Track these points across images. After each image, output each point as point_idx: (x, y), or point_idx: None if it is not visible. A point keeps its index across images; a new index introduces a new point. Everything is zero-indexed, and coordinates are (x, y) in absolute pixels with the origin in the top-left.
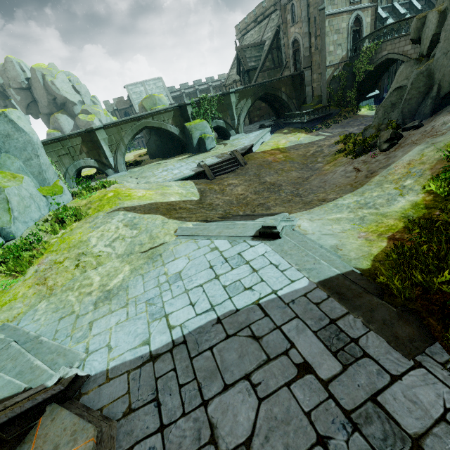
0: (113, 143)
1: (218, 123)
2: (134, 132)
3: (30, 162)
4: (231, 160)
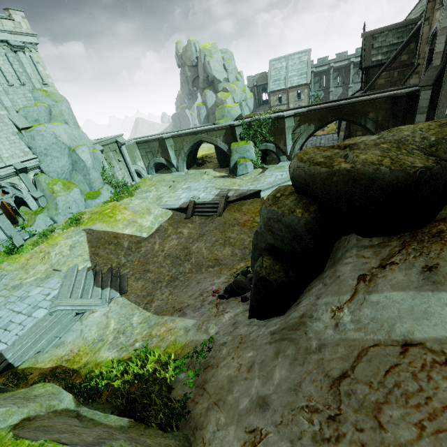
0: (177, 149)
1: (268, 146)
2: (192, 144)
3: (86, 177)
4: (215, 205)
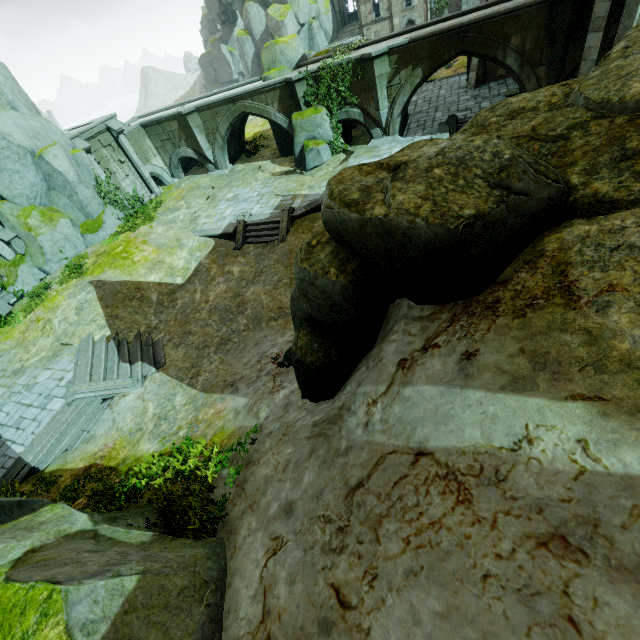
0: (210, 131)
1: (350, 114)
2: (230, 120)
3: (73, 198)
4: (275, 224)
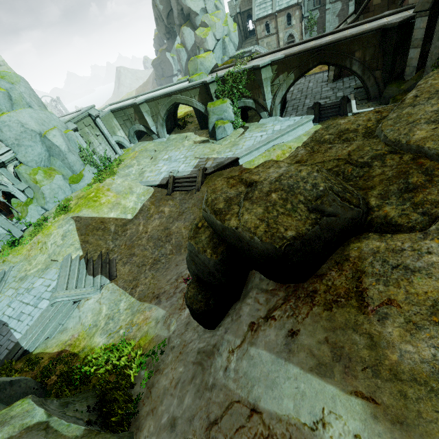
0: (154, 114)
1: (246, 103)
2: (167, 107)
3: (64, 161)
4: (193, 178)
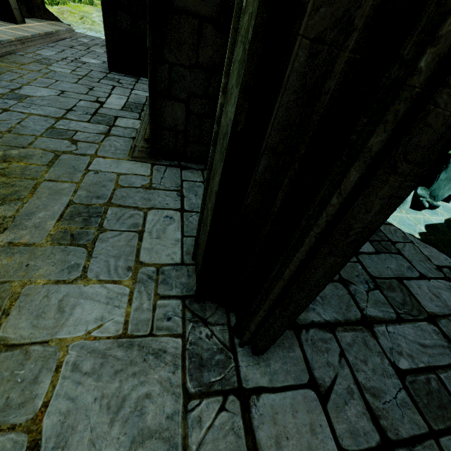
0: None
1: None
2: None
3: None
4: None
